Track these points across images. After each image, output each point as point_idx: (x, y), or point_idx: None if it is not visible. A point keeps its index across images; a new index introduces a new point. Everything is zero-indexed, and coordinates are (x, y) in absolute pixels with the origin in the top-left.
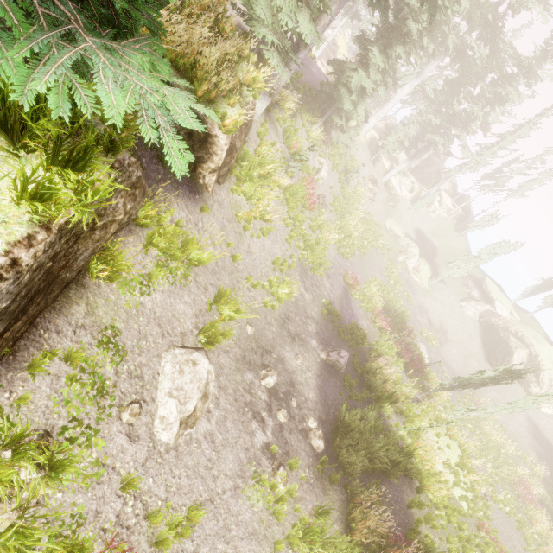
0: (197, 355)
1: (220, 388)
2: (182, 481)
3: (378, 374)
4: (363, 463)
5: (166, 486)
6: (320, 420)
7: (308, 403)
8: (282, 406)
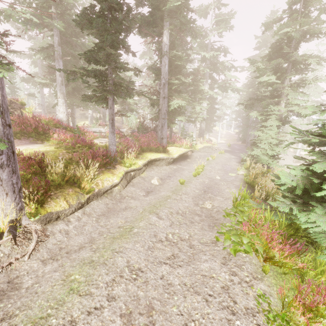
0: None
1: None
2: None
3: None
4: None
5: None
6: None
7: None
8: None
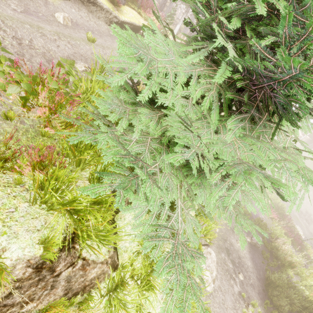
0: (209, 249)
1: (216, 263)
2: (217, 310)
3: (280, 249)
4: (288, 306)
5: (213, 311)
6: (257, 278)
7: (249, 269)
8: (239, 271)
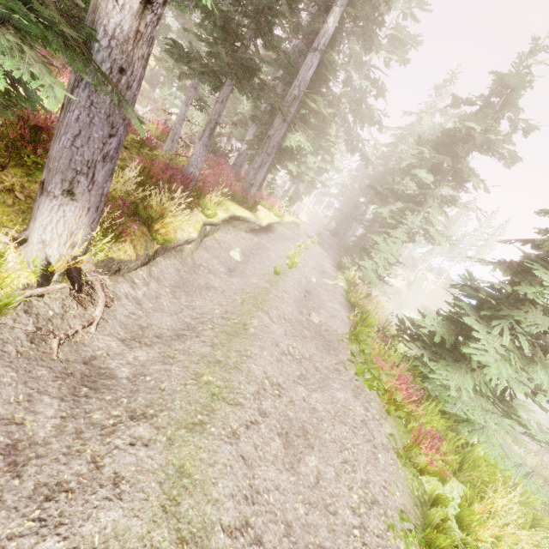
0: None
1: None
2: None
3: None
4: None
5: None
6: None
7: None
8: None
